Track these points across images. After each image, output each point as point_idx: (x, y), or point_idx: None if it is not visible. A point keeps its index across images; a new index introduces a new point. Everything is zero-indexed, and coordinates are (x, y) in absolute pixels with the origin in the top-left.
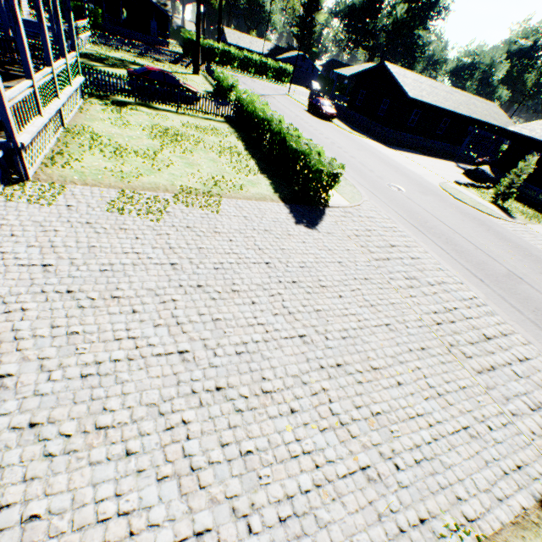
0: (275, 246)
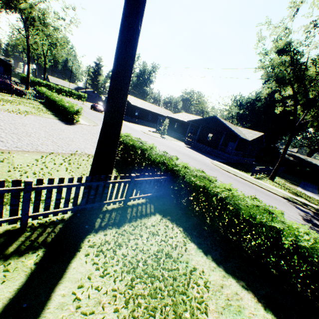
0: (49, 124)
